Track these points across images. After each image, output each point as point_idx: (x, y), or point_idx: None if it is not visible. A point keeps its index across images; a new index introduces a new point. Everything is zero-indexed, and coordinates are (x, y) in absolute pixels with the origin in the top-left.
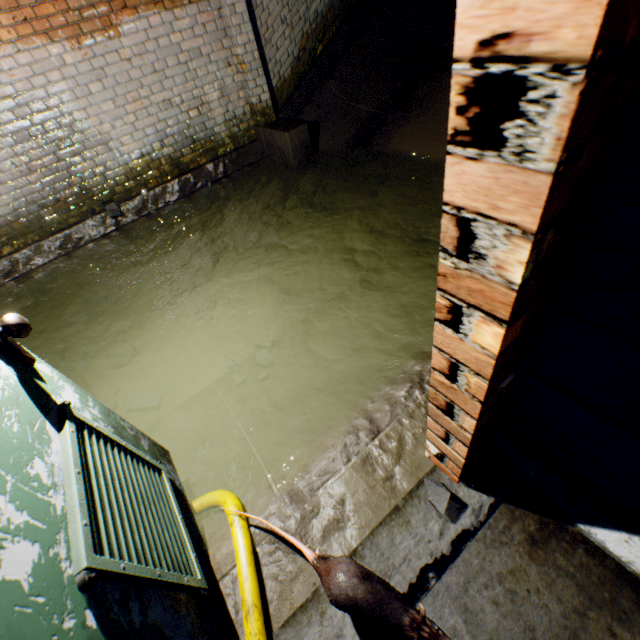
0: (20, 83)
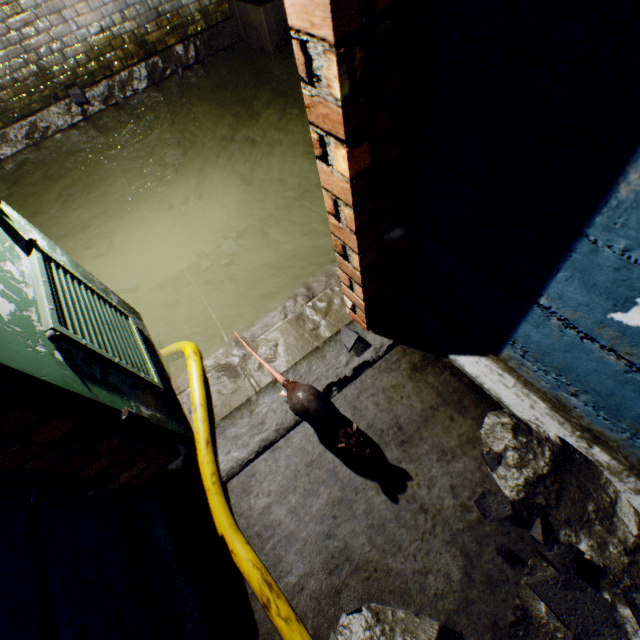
0: None
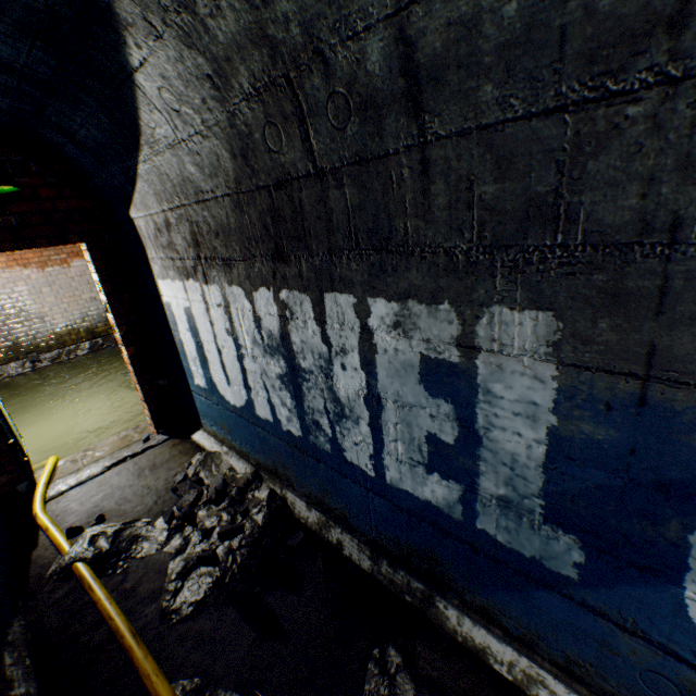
0: None
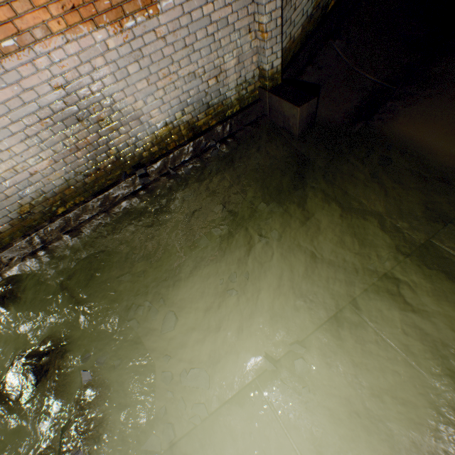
0: (68, 73)
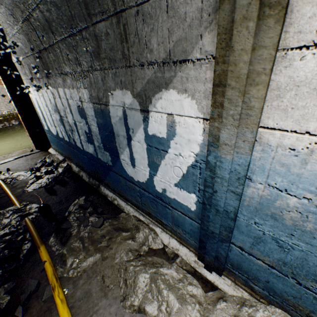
0: None
